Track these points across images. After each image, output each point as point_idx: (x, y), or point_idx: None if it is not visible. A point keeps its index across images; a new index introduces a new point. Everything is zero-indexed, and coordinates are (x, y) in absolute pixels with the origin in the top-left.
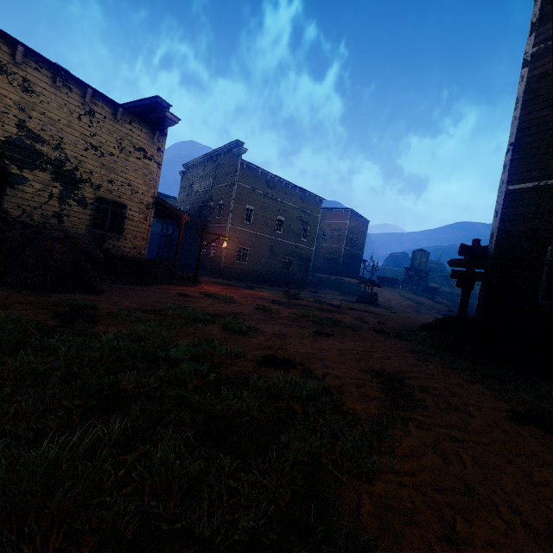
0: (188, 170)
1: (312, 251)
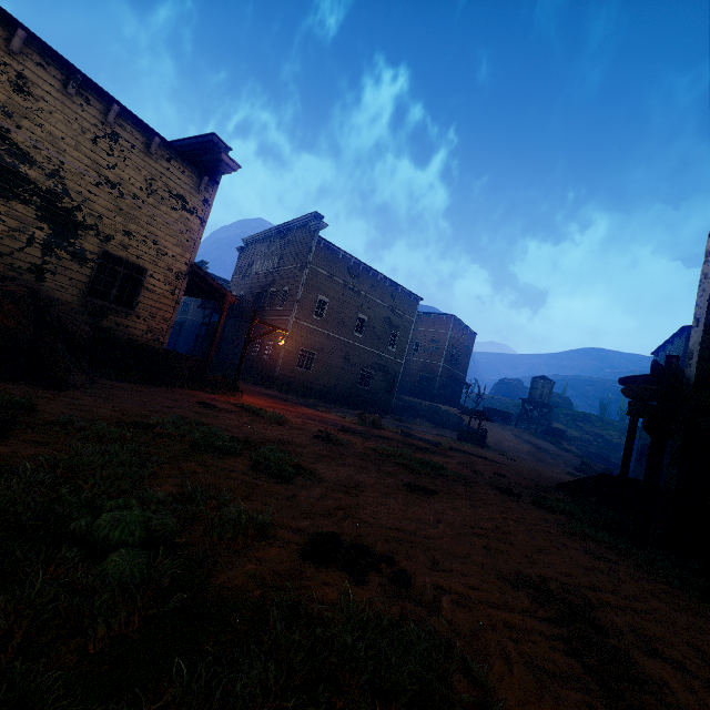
0: (249, 246)
1: (400, 364)
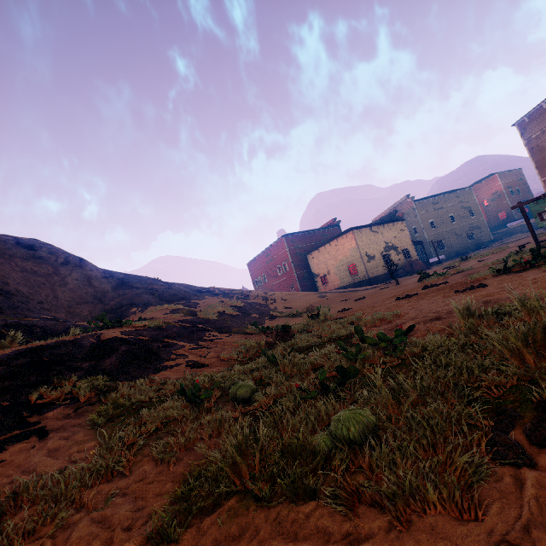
0: None
1: (483, 220)
